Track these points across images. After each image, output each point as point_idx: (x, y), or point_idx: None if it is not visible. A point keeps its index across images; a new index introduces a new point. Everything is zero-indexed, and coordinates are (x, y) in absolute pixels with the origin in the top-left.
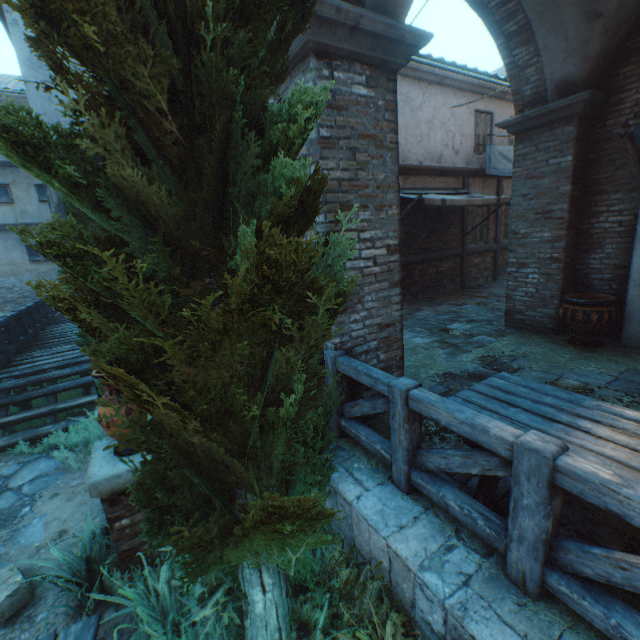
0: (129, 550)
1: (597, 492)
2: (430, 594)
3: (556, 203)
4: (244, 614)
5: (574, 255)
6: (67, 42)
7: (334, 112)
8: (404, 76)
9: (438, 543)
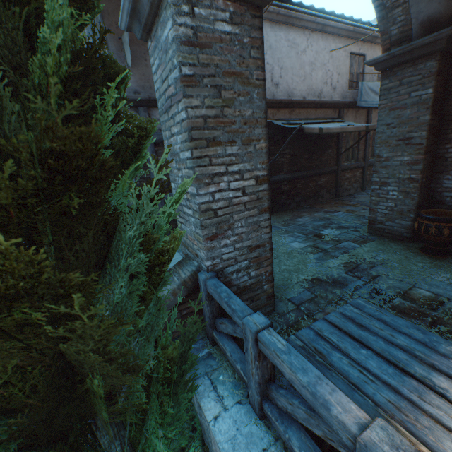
0: None
1: None
2: None
3: (416, 131)
4: None
5: (430, 176)
6: None
7: (196, 49)
8: (291, 25)
9: None
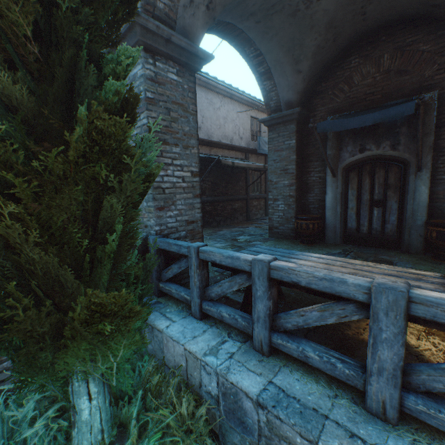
0: None
1: (287, 274)
2: (209, 369)
3: (290, 165)
4: (72, 425)
5: (301, 194)
6: None
7: (156, 85)
8: (209, 89)
9: (217, 341)
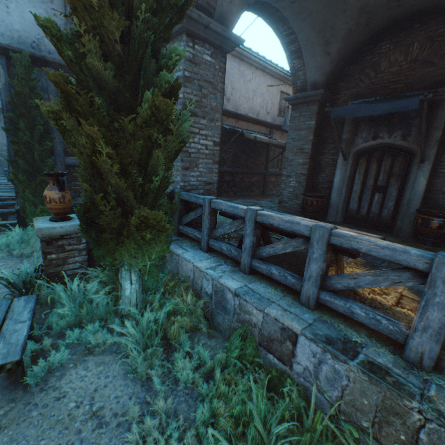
0: (53, 273)
1: (267, 218)
2: (208, 277)
3: (306, 145)
4: (119, 298)
5: (313, 174)
6: (83, 3)
7: (193, 65)
8: (242, 60)
9: (216, 264)
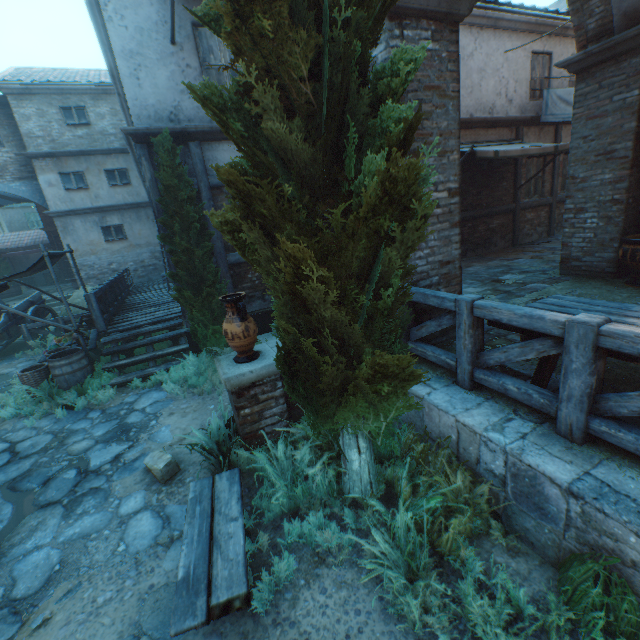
0: (250, 433)
1: (632, 343)
2: (493, 446)
3: (619, 142)
4: (343, 472)
5: (638, 196)
6: (249, 36)
7: None
8: None
9: (498, 417)
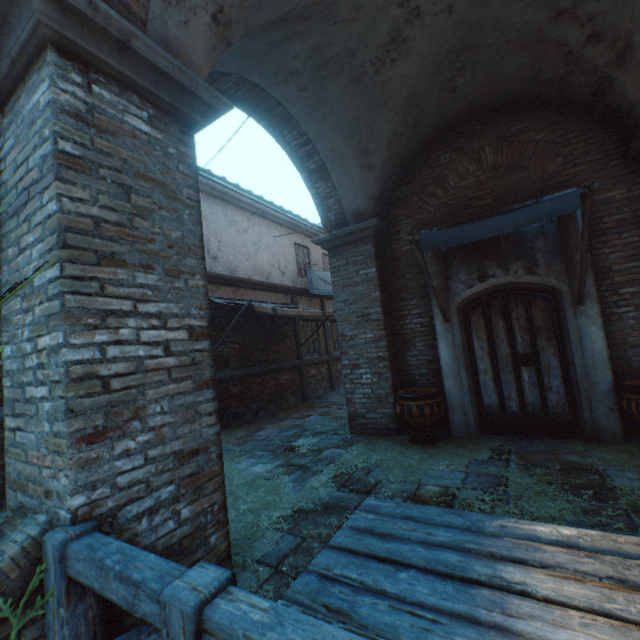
0: None
1: None
2: None
3: (372, 307)
4: None
5: (395, 353)
6: None
7: (91, 129)
8: (229, 202)
9: None
